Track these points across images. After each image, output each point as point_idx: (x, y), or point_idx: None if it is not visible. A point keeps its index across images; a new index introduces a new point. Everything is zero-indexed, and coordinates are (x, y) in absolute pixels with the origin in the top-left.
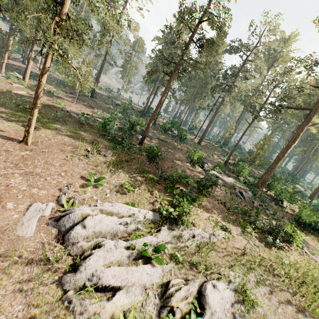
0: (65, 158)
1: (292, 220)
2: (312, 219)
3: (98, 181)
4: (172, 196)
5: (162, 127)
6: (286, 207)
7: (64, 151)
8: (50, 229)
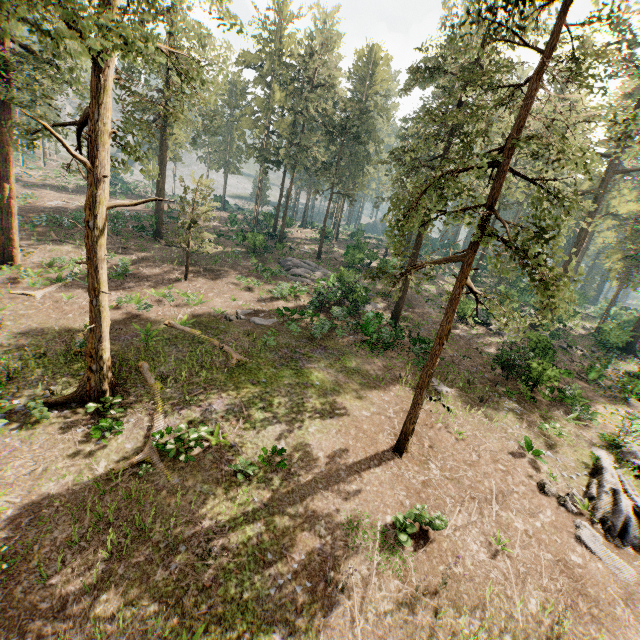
0: (455, 438)
1: (599, 348)
2: (623, 340)
3: (531, 447)
4: (558, 405)
5: (349, 263)
6: (565, 327)
7: (432, 426)
8: (624, 551)
